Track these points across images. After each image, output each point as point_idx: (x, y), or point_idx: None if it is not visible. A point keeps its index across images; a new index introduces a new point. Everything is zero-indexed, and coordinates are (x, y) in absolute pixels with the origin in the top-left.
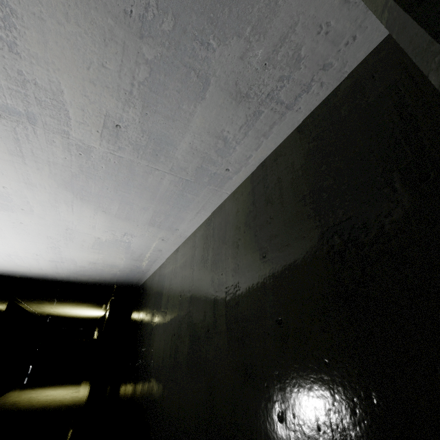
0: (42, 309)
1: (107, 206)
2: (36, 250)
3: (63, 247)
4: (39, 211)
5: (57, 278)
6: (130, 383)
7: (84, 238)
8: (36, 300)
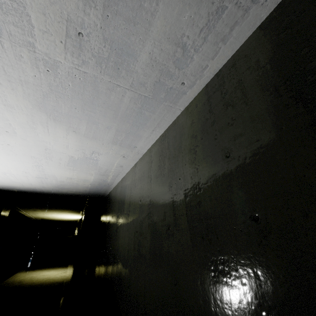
0: (36, 214)
1: (77, 126)
2: (24, 168)
3: (45, 166)
4: (21, 133)
5: (44, 191)
6: (102, 268)
7: (61, 157)
8: (31, 208)
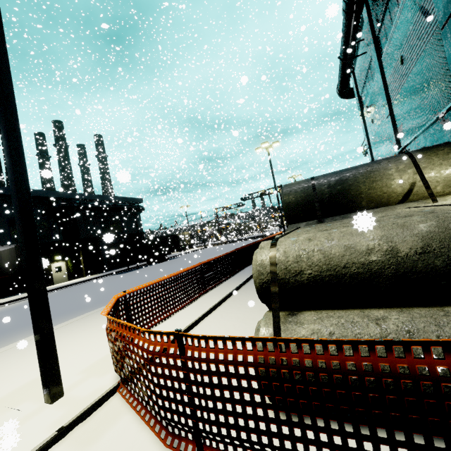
0: None
1: None
2: None
3: None
4: None
5: None
6: None
7: None
8: None
